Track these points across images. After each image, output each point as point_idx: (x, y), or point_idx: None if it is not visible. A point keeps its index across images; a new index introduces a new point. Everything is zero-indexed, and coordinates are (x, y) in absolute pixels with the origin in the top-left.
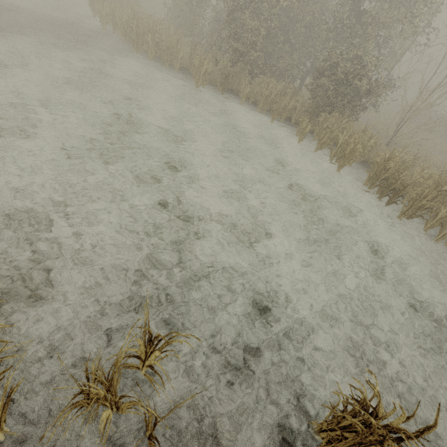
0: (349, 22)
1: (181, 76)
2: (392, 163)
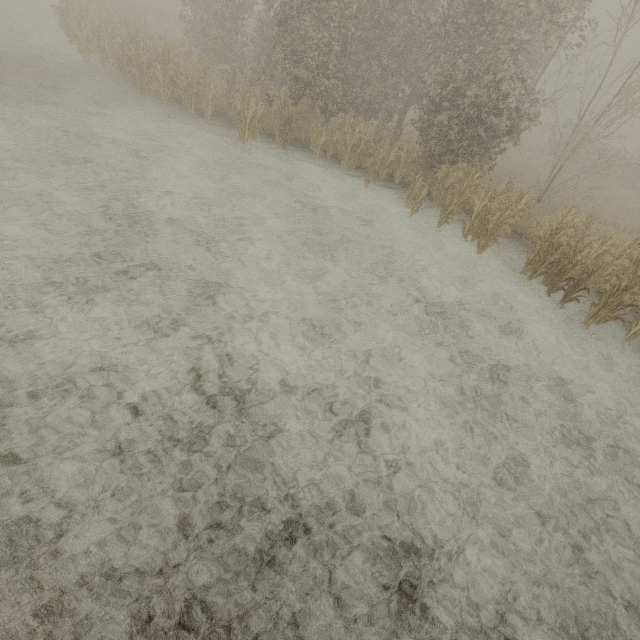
0: (465, 22)
1: (217, 126)
2: (564, 237)
